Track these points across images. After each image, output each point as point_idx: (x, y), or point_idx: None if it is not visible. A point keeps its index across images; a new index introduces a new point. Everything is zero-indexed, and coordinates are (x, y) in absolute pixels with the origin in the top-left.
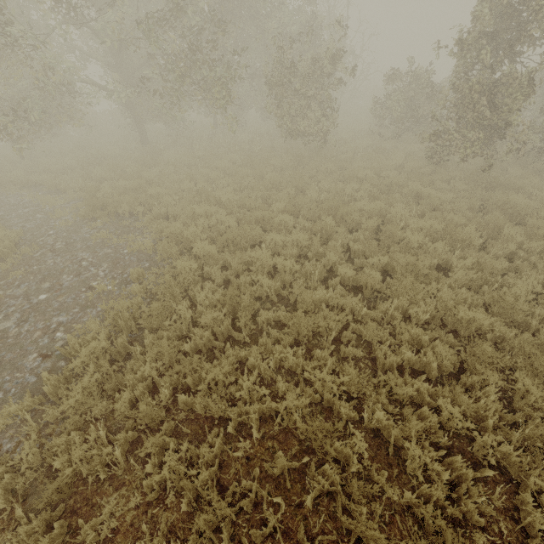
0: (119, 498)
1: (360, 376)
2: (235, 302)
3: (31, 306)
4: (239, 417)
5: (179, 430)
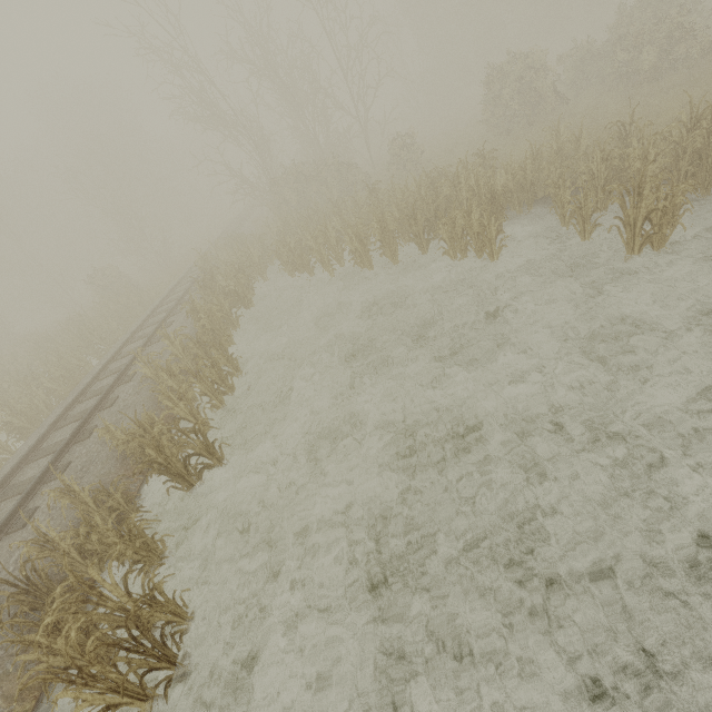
0: None
1: None
2: None
3: None
4: None
5: None
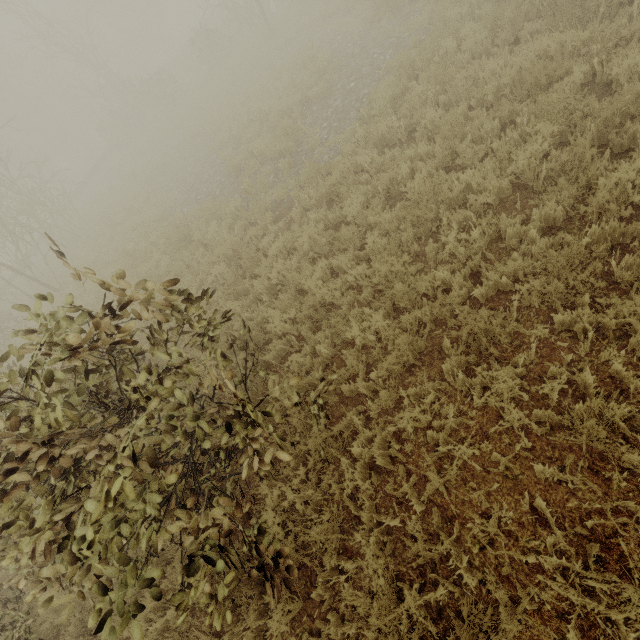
0: (403, 150)
1: (603, 26)
2: (498, 25)
3: (346, 92)
4: (480, 94)
5: (439, 121)
